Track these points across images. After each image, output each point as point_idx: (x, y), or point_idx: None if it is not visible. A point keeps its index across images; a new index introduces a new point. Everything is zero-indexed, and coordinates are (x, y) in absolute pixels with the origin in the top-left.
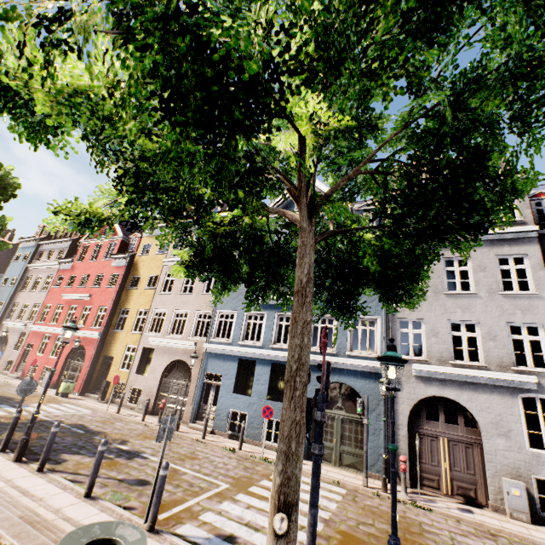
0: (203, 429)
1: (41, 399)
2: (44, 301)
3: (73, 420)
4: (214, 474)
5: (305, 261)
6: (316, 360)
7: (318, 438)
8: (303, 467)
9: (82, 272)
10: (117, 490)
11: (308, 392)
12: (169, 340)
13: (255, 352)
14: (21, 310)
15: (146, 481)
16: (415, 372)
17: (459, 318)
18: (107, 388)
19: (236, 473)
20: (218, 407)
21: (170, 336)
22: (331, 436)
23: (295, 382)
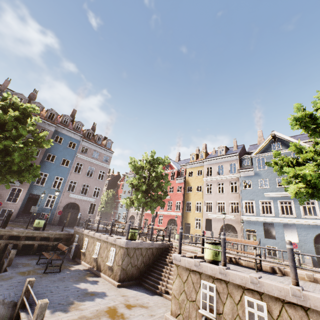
0: None
1: None
2: None
3: None
4: None
5: None
6: (310, 222)
7: None
8: None
9: None
10: None
11: (309, 237)
12: (219, 215)
13: (272, 219)
14: None
15: None
16: None
17: None
18: (192, 237)
19: None
20: None
21: (219, 213)
22: None
23: None
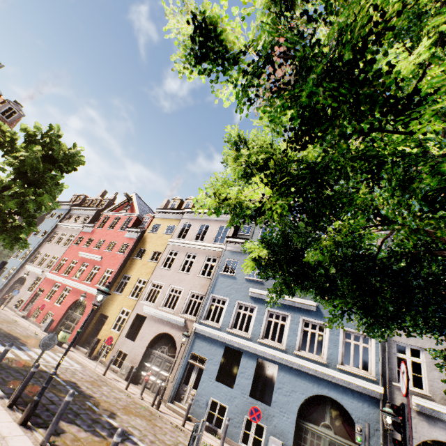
0: (185, 415)
1: (61, 359)
2: (63, 254)
3: (67, 375)
4: None
5: None
6: (305, 366)
7: None
8: None
9: (99, 237)
10: None
11: (294, 400)
12: (162, 312)
13: (243, 343)
14: (43, 258)
15: None
16: (417, 406)
17: None
18: (96, 345)
19: None
20: (198, 392)
21: (163, 309)
22: None
23: None
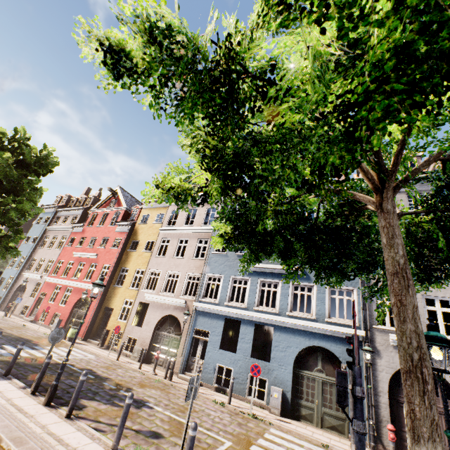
0: None
1: (70, 348)
2: (58, 257)
3: (82, 364)
4: (214, 429)
5: (396, 241)
6: (297, 324)
7: (359, 414)
8: (290, 426)
9: (90, 235)
10: (137, 442)
11: (290, 354)
12: (163, 297)
13: (241, 312)
14: (38, 264)
15: (158, 433)
16: (393, 342)
17: (433, 294)
18: (106, 336)
19: (233, 429)
20: (205, 361)
21: (163, 294)
22: (312, 397)
23: (423, 374)
